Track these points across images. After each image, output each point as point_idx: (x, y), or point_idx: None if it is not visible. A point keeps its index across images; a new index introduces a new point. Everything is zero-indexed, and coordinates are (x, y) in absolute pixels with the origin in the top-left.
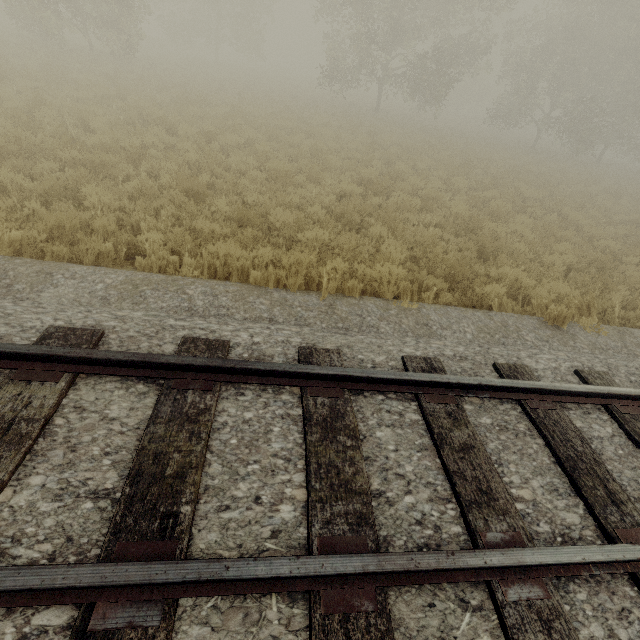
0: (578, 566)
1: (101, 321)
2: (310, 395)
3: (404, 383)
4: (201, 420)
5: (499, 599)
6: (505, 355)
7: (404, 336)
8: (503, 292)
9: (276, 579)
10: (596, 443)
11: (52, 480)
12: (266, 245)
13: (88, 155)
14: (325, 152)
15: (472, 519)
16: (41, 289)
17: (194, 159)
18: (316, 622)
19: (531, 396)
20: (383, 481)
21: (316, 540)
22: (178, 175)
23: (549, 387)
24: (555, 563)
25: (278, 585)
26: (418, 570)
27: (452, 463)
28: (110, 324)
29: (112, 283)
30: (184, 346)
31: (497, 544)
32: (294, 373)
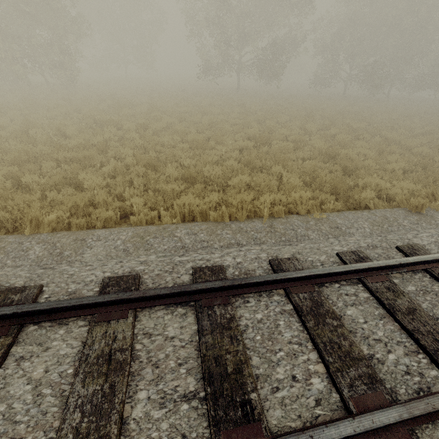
0: None
1: (133, 267)
2: (293, 293)
3: (350, 272)
4: (232, 326)
5: None
6: (399, 239)
7: (327, 238)
8: (374, 195)
9: (345, 438)
10: None
11: (153, 392)
12: (207, 192)
13: (75, 153)
14: (219, 123)
15: None
16: (82, 252)
17: (141, 143)
18: None
19: (433, 265)
20: (369, 346)
21: (350, 401)
22: (137, 156)
23: None
24: None
25: None
26: (436, 411)
27: (408, 324)
28: (140, 268)
29: (126, 238)
30: (196, 274)
31: None
32: (280, 280)
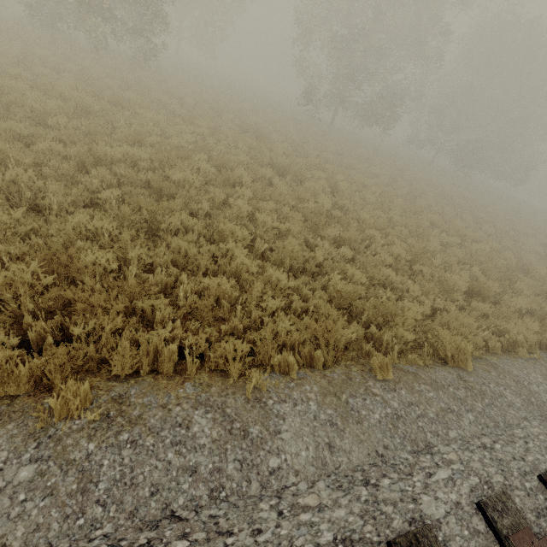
0: None
1: None
2: None
3: None
4: None
5: None
6: None
7: None
8: None
9: None
10: None
11: None
12: None
13: (348, 234)
14: (393, 195)
15: None
16: (540, 399)
17: (373, 221)
18: None
19: None
20: None
21: None
22: (412, 251)
23: None
24: None
25: None
26: None
27: None
28: None
29: (544, 382)
30: None
31: None
32: None
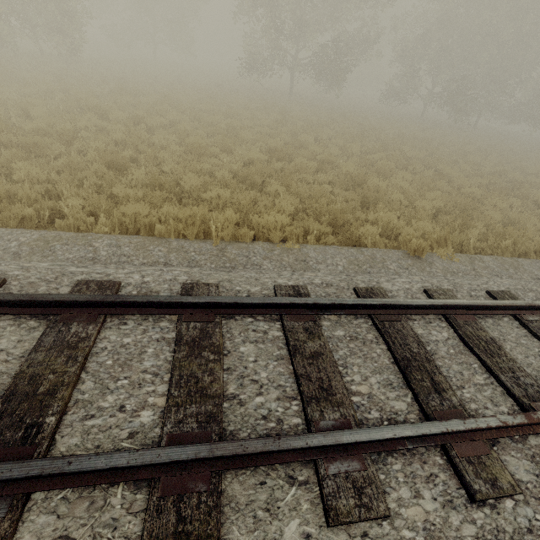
0: (395, 442)
1: (6, 271)
2: (184, 321)
3: (269, 306)
4: (80, 346)
5: (321, 474)
6: (366, 281)
7: (283, 271)
8: (376, 232)
9: (115, 470)
10: (432, 345)
11: None
12: (178, 205)
13: (22, 138)
14: (239, 128)
15: (310, 411)
16: None
17: (120, 138)
18: (152, 504)
19: (380, 311)
20: (238, 386)
21: (166, 437)
22: (101, 151)
23: (394, 302)
24: (369, 440)
25: (122, 476)
26: (245, 453)
27: (301, 368)
28: (13, 273)
29: (26, 241)
30: (77, 287)
31: (328, 430)
32: (169, 303)
